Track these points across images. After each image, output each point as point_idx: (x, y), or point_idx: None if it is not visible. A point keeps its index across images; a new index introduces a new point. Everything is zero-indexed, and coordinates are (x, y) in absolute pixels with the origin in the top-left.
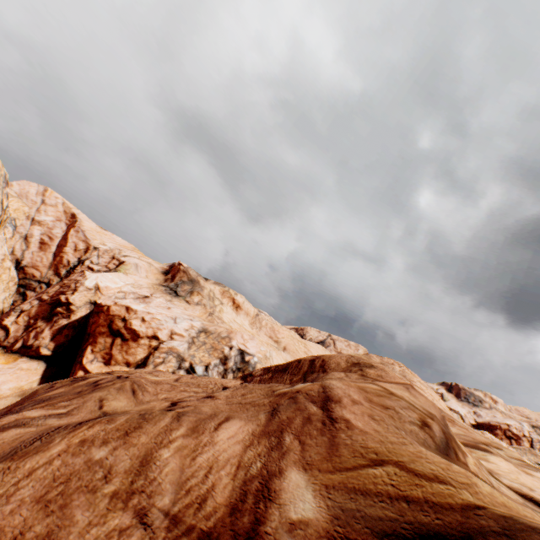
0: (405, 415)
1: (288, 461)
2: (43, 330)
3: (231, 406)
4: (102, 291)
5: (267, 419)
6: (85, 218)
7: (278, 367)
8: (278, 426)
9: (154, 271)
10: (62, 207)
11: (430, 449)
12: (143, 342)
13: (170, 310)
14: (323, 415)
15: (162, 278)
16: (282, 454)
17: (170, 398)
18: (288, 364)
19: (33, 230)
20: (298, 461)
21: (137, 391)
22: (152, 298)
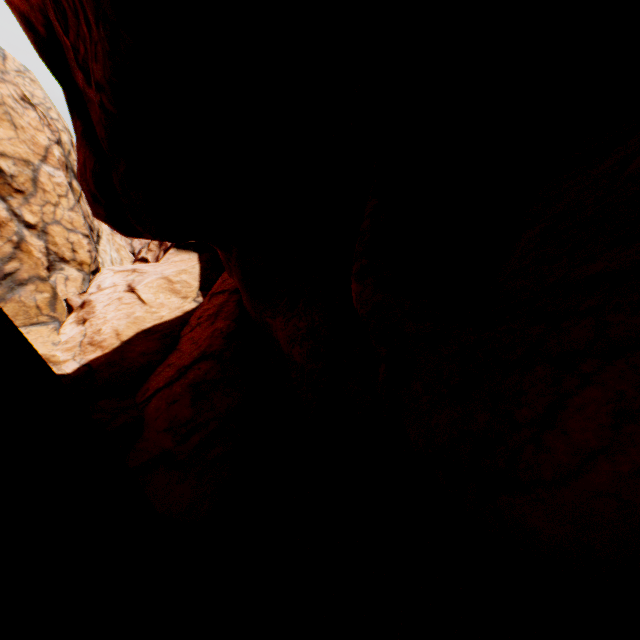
0: None
1: None
2: None
3: None
4: None
5: None
6: None
7: None
8: None
9: None
10: None
11: None
12: None
13: None
14: None
15: None
16: None
17: None
18: None
19: None
20: None
21: None
22: None
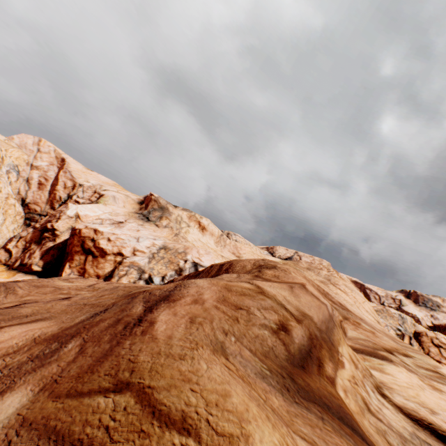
0: (259, 317)
1: (35, 376)
2: (35, 251)
3: (70, 307)
4: (82, 219)
5: (80, 321)
6: (72, 161)
7: (195, 273)
8: (77, 330)
9: (131, 202)
10: (54, 153)
11: (272, 360)
12: (110, 258)
13: (138, 232)
14: (137, 317)
15: (137, 207)
16: (39, 366)
17: (30, 300)
18: (202, 270)
19: (32, 174)
20: (49, 376)
21: (0, 294)
22: (125, 223)
